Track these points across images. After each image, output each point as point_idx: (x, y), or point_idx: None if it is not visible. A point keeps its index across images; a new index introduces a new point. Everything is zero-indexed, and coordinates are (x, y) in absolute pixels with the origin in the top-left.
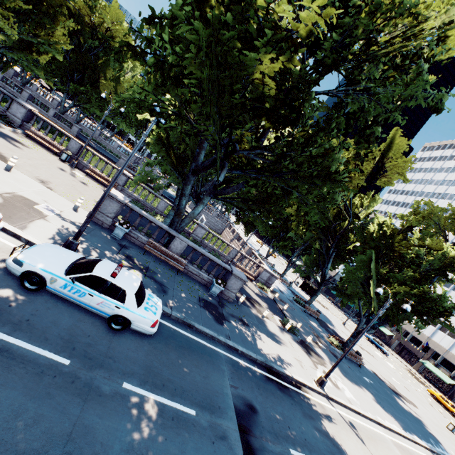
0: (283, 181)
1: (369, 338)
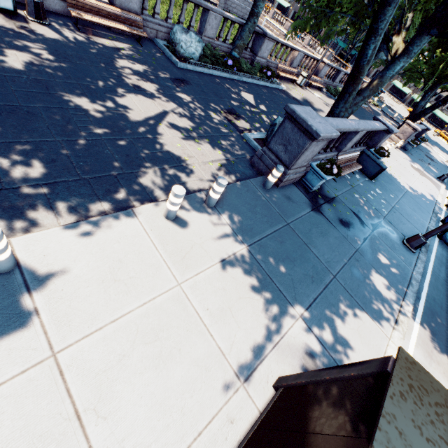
0: None
1: None
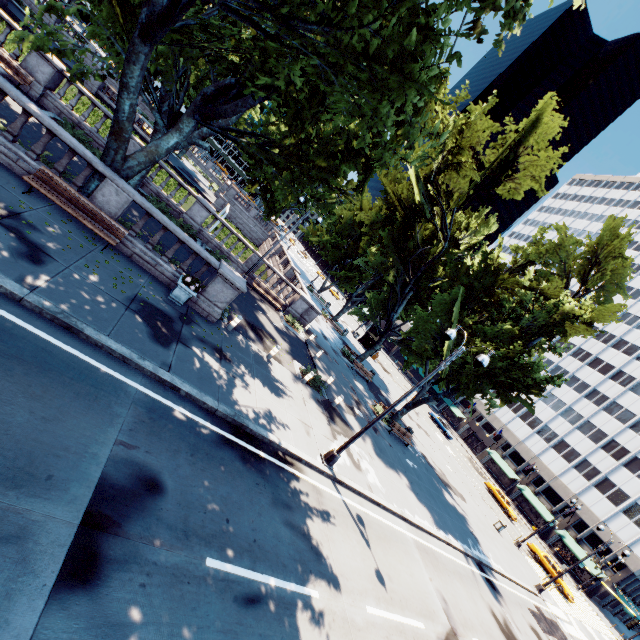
0: (299, 38)
1: (433, 417)
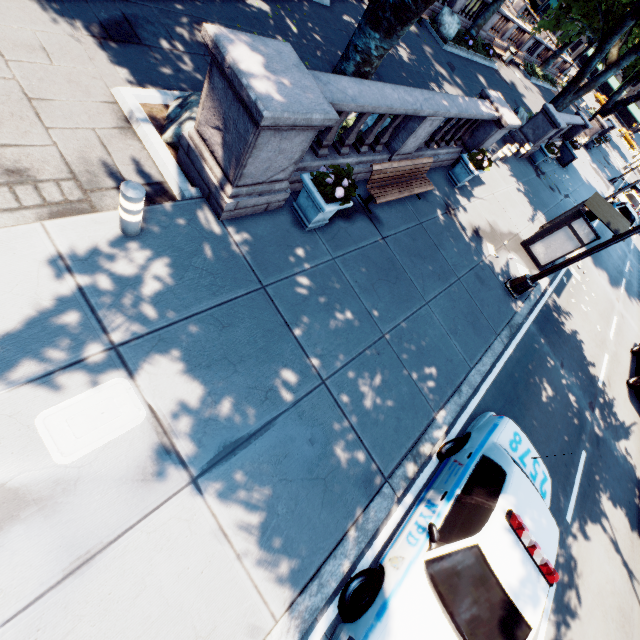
0: None
1: None
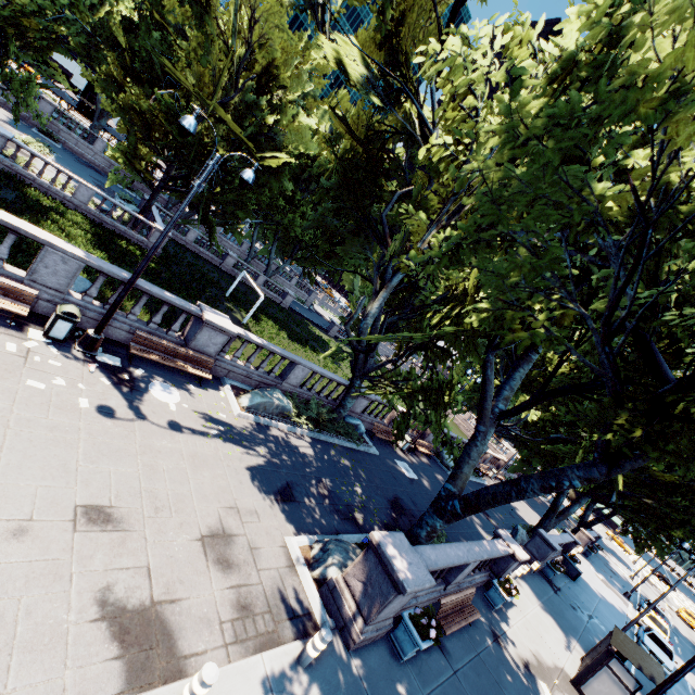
0: None
1: None
